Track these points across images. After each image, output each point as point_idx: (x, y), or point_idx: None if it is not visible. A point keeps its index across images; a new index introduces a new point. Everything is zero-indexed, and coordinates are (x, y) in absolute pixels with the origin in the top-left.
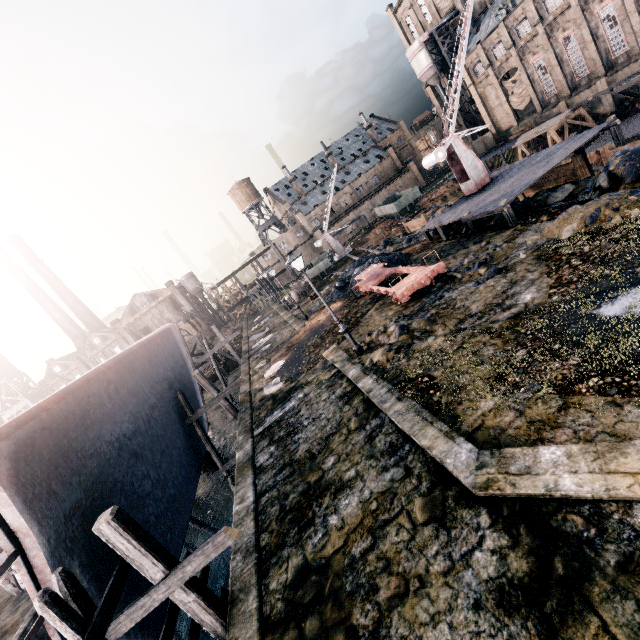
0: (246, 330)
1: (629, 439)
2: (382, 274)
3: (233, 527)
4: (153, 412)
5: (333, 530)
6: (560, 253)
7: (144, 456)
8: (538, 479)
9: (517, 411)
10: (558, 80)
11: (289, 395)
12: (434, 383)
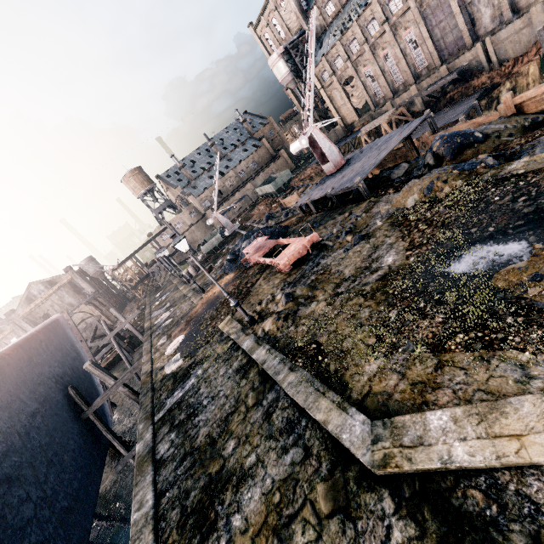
0: (149, 306)
1: (503, 395)
2: (266, 246)
3: (130, 543)
4: (34, 420)
5: (237, 535)
6: (409, 219)
7: (21, 476)
8: (432, 450)
9: (399, 373)
10: (383, 86)
11: (189, 372)
12: (321, 349)
